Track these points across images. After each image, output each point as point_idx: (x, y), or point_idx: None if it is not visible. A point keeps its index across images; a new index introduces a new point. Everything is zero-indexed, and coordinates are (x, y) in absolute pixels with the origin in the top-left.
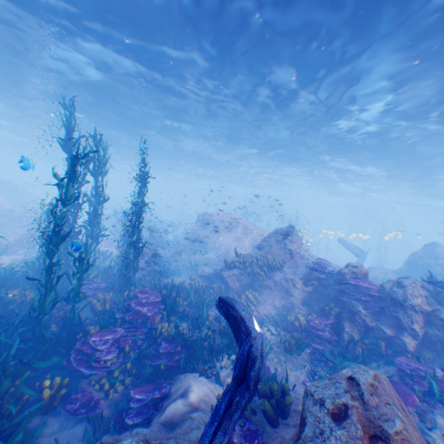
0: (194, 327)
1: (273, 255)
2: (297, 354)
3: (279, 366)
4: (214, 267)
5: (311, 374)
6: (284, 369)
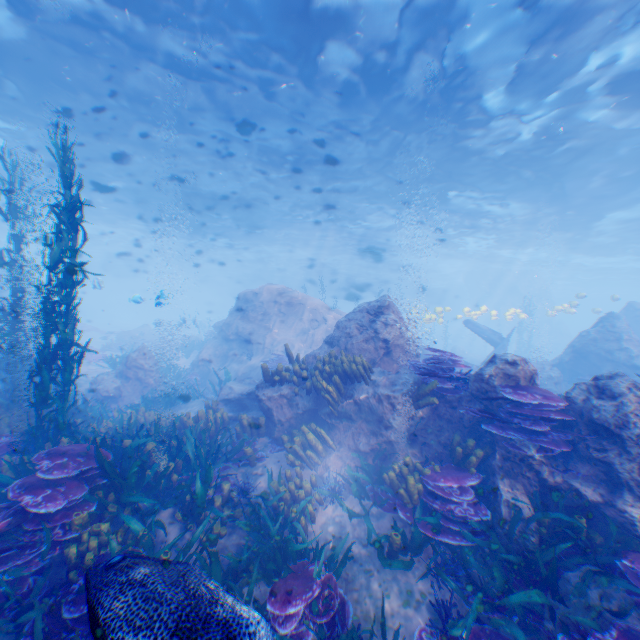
0: (190, 517)
1: (355, 353)
2: (405, 565)
3: (369, 597)
4: (253, 382)
5: (438, 613)
6: (378, 603)
